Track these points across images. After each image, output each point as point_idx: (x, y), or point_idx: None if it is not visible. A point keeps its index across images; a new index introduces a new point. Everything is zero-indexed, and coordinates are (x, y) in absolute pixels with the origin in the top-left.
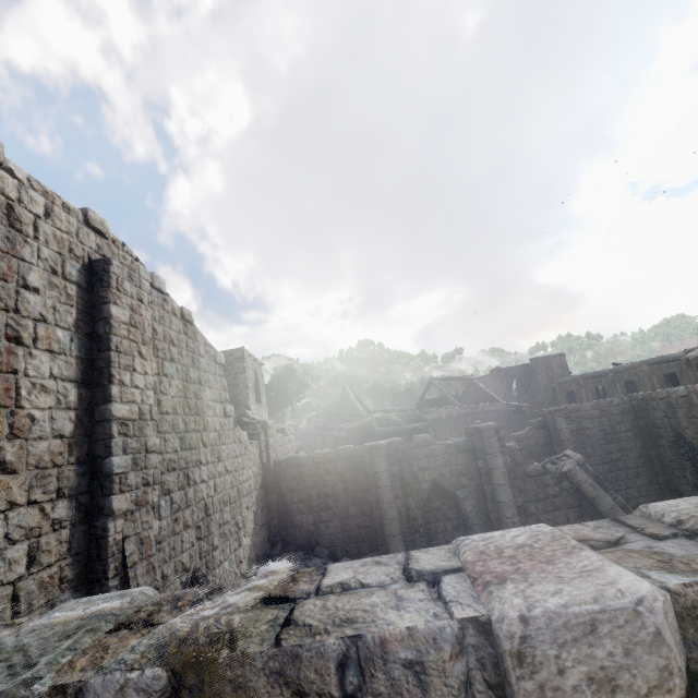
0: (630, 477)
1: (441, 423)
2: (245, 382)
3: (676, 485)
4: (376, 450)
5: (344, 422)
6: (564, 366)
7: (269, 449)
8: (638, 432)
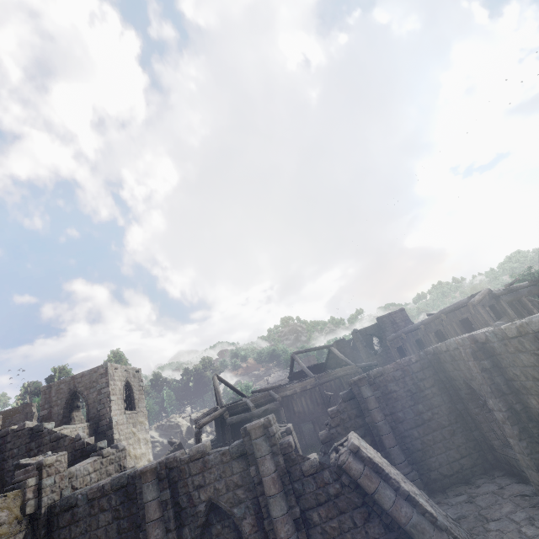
0: (447, 436)
1: (297, 397)
2: (108, 395)
3: (489, 440)
4: (144, 476)
5: (210, 414)
6: (406, 319)
7: (43, 493)
8: (442, 386)
